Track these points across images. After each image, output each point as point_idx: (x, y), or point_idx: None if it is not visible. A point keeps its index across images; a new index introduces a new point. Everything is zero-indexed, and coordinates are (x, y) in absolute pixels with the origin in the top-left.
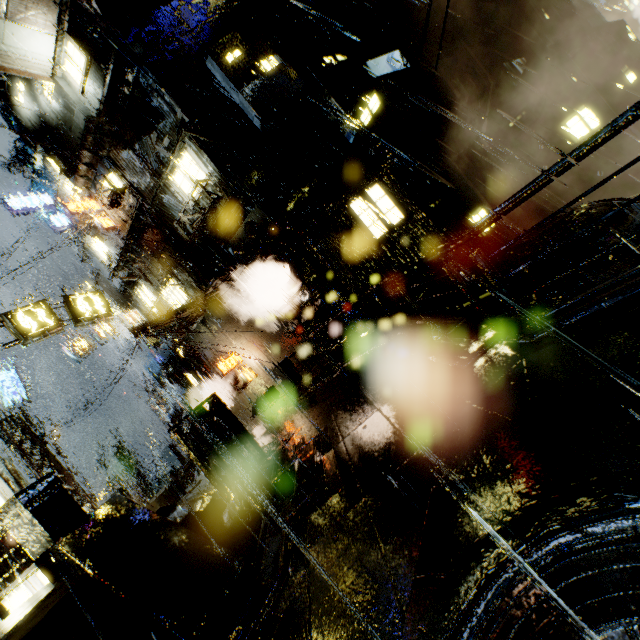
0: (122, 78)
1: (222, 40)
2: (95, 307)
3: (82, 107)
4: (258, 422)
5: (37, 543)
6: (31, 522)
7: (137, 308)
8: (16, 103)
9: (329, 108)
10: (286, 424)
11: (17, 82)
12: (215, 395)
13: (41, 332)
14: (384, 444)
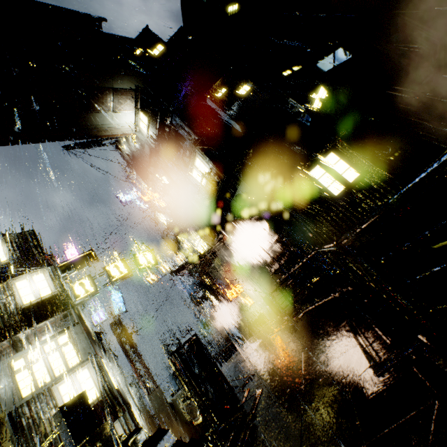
0: (164, 124)
1: (214, 86)
2: (148, 260)
3: (148, 144)
4: (248, 344)
5: (69, 443)
6: (66, 428)
7: (182, 252)
8: (123, 149)
9: (289, 105)
10: (256, 359)
11: (123, 139)
12: (195, 335)
13: (120, 277)
14: (285, 446)
